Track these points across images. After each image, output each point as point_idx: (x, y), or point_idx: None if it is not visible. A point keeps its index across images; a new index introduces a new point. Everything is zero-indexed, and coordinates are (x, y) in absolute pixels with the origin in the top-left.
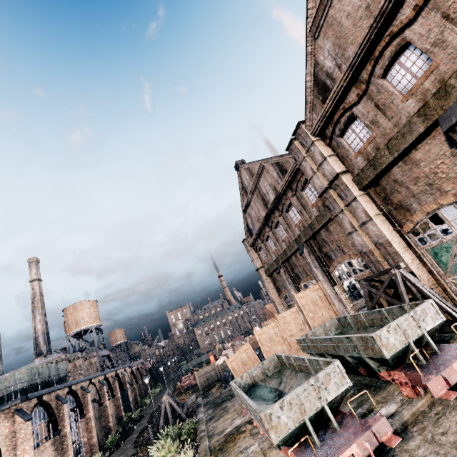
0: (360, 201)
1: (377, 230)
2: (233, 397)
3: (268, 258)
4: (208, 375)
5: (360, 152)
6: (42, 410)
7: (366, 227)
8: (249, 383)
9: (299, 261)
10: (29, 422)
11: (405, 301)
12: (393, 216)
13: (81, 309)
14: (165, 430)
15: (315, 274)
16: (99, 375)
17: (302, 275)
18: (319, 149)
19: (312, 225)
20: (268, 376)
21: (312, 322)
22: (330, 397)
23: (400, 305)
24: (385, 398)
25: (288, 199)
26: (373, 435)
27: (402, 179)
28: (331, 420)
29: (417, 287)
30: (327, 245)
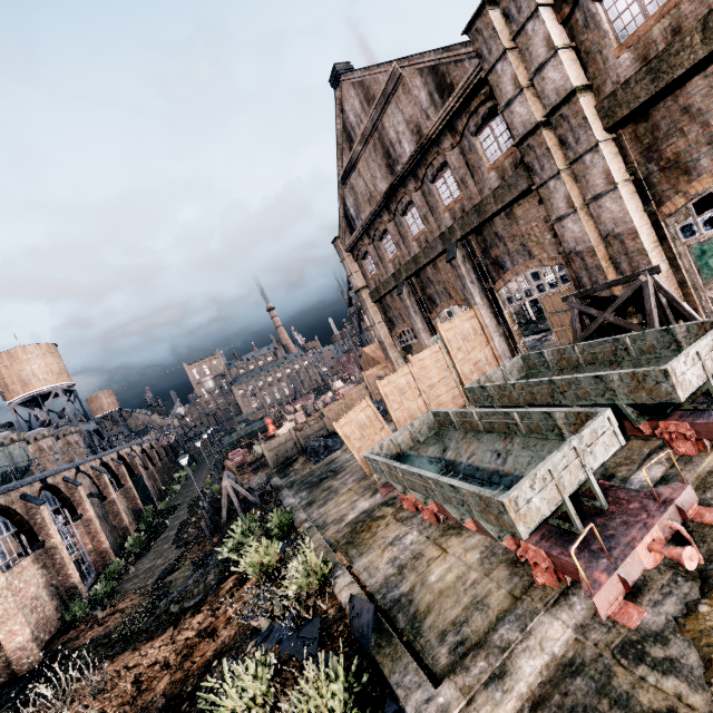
0: (603, 152)
1: (619, 209)
2: (337, 473)
3: (380, 271)
4: (283, 447)
5: (635, 40)
6: None
7: (599, 205)
8: (392, 453)
9: (440, 275)
10: None
11: (655, 325)
12: (652, 185)
13: (26, 359)
14: (239, 526)
15: (469, 294)
16: (92, 459)
17: (440, 299)
18: (547, 28)
19: (482, 206)
20: (419, 442)
21: (461, 366)
22: (596, 464)
23: (666, 328)
24: (630, 459)
25: (440, 154)
26: (677, 511)
27: (702, 105)
28: (597, 496)
29: (676, 303)
30: (502, 244)
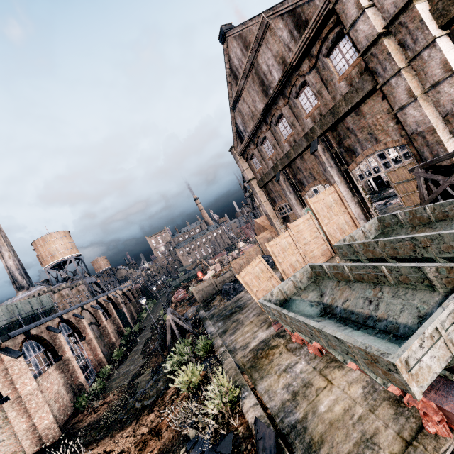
0: (440, 46)
1: None
2: (242, 309)
3: (263, 166)
4: (206, 289)
5: None
6: (34, 343)
7: (437, 90)
8: (281, 298)
9: (306, 164)
10: (20, 358)
11: None
12: None
13: (52, 241)
14: (177, 348)
15: (329, 175)
16: (90, 301)
17: (307, 181)
18: None
19: (336, 108)
20: (301, 289)
21: (327, 228)
22: None
23: None
24: None
25: (300, 76)
26: None
27: None
28: None
29: None
30: (352, 135)
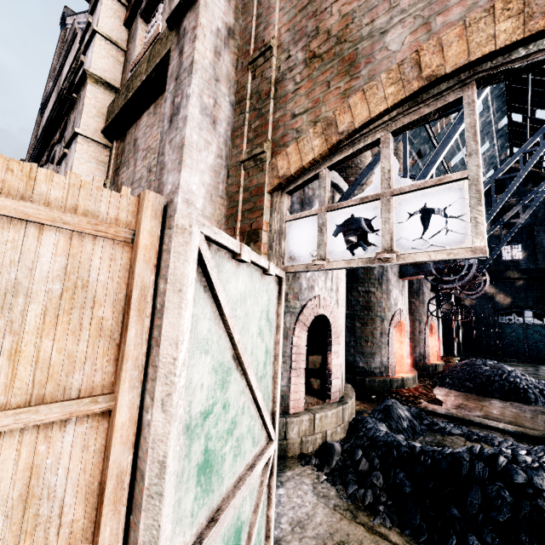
0: (78, 146)
1: None
2: None
3: None
4: None
5: (139, 58)
6: None
7: None
8: None
9: None
10: None
11: None
12: None
13: None
14: None
15: None
16: None
17: None
18: (100, 10)
19: None
20: None
21: None
22: None
23: None
24: None
25: None
26: None
27: (140, 142)
28: None
29: None
30: None
